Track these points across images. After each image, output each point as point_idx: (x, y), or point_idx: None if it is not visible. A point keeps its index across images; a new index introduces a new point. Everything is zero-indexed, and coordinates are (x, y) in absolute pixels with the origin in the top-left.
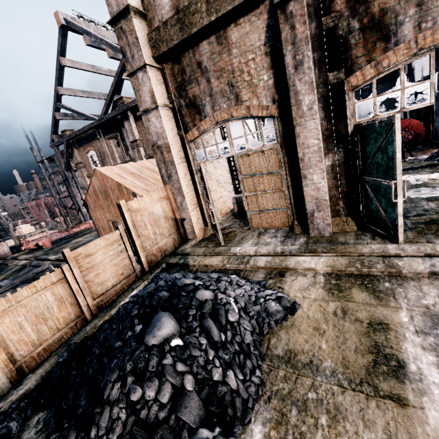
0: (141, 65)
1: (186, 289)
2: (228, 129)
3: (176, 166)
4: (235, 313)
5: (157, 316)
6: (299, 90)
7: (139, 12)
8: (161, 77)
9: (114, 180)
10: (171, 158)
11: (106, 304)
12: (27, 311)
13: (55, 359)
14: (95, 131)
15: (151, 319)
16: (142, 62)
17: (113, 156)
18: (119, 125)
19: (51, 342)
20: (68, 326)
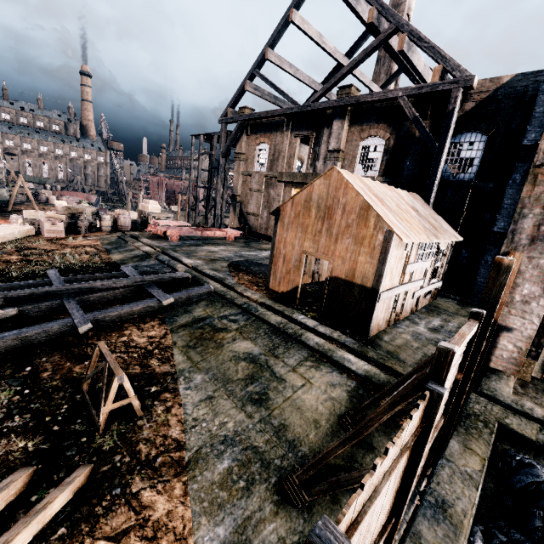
0: None
1: None
2: None
3: None
4: None
5: None
6: None
7: None
8: None
9: (360, 197)
10: None
11: None
12: None
13: None
14: (283, 120)
15: None
16: None
17: (291, 160)
18: (322, 122)
19: None
20: None
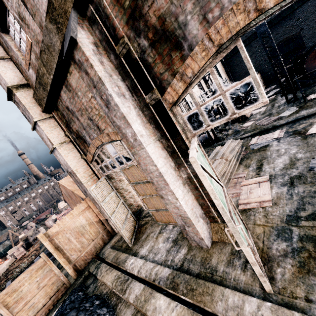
0: (33, 123)
1: None
2: (106, 150)
3: (85, 185)
4: None
5: None
6: (119, 125)
7: (21, 85)
8: (55, 122)
9: (69, 189)
10: (79, 180)
11: None
12: None
13: None
14: None
15: None
16: (32, 121)
17: None
18: None
19: None
20: None
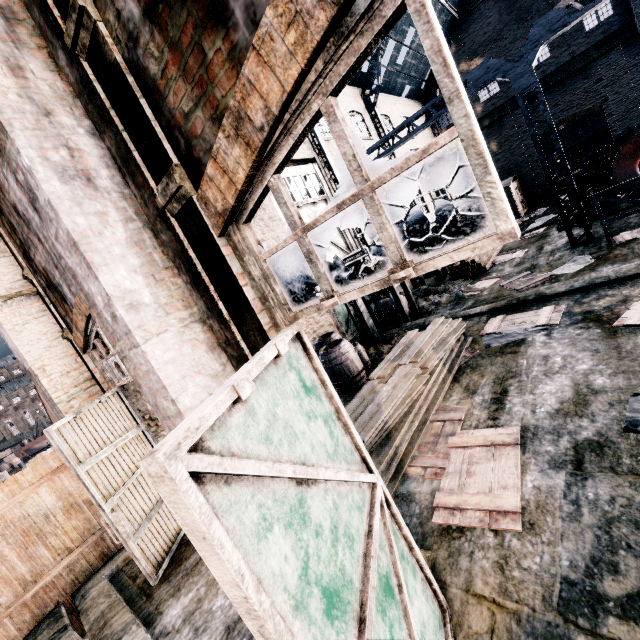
0: None
1: None
2: None
3: (61, 407)
4: None
5: None
6: (74, 268)
7: None
8: (0, 243)
9: None
10: (48, 394)
11: None
12: None
13: None
14: None
15: None
16: None
17: None
18: None
19: None
20: None
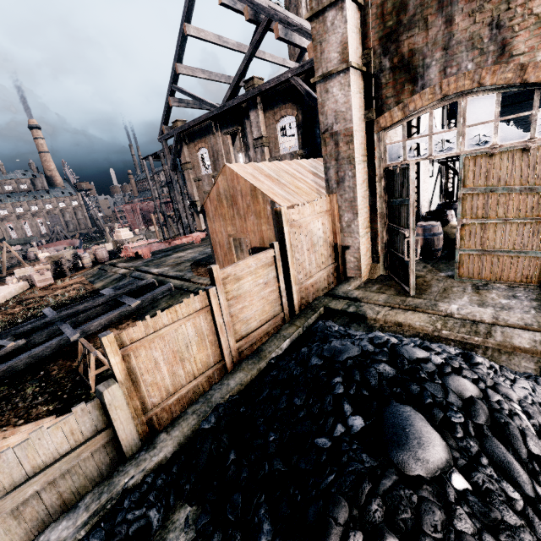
0: None
1: (425, 369)
2: (463, 108)
3: (356, 165)
4: (538, 439)
5: (398, 413)
6: None
7: None
8: (359, 21)
9: (247, 182)
10: (351, 153)
11: (247, 350)
12: (164, 345)
13: (194, 419)
14: (211, 123)
15: (383, 414)
16: None
17: (228, 156)
18: (242, 116)
19: (185, 391)
20: (206, 374)
